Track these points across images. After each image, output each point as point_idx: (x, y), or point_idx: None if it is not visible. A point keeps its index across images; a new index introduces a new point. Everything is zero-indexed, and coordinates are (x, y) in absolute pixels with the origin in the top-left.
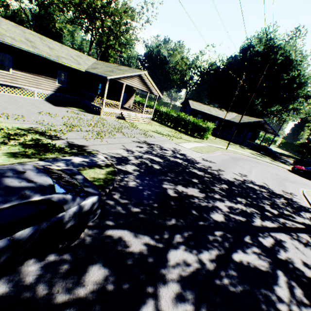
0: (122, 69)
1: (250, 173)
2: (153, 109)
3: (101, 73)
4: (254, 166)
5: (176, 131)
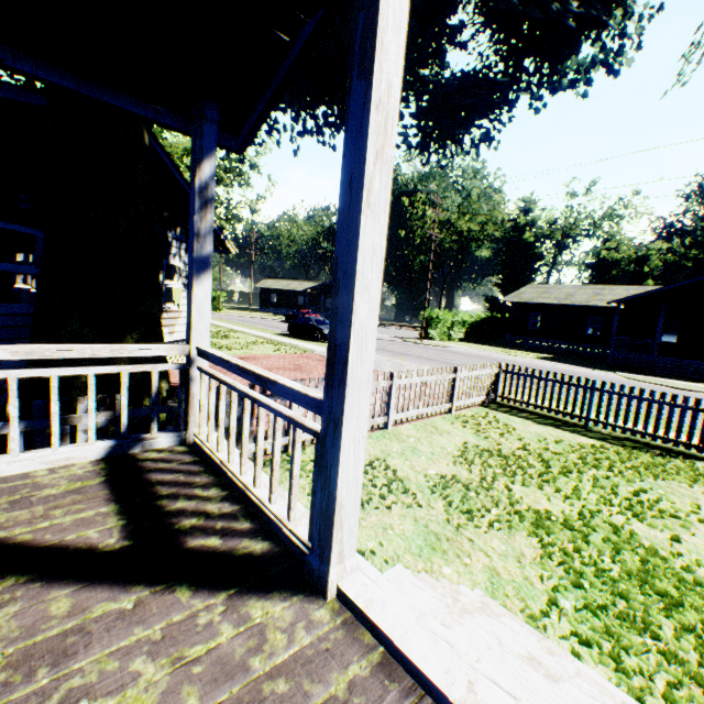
0: None
1: None
2: None
3: None
4: None
5: None
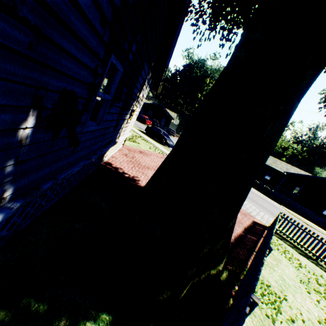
0: None
1: None
2: None
3: None
4: None
5: None
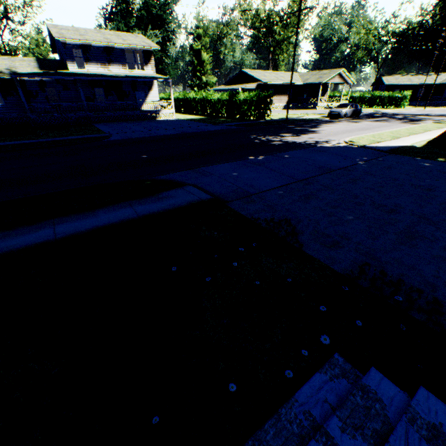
0: (325, 74)
1: (435, 113)
2: (348, 97)
3: (315, 82)
4: None
5: (371, 109)
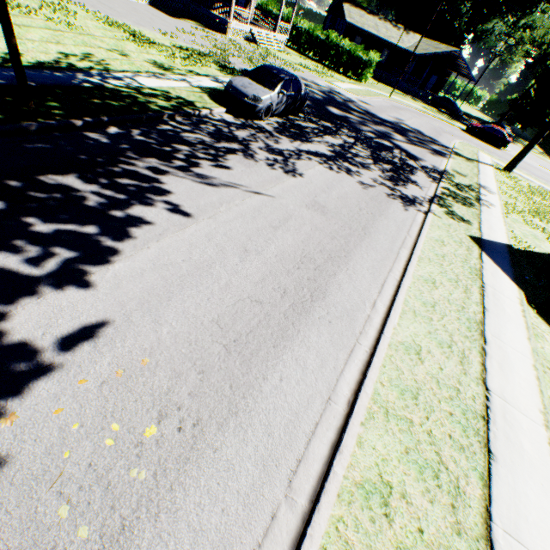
0: None
1: (407, 121)
2: (291, 25)
3: None
4: (417, 118)
5: (323, 68)
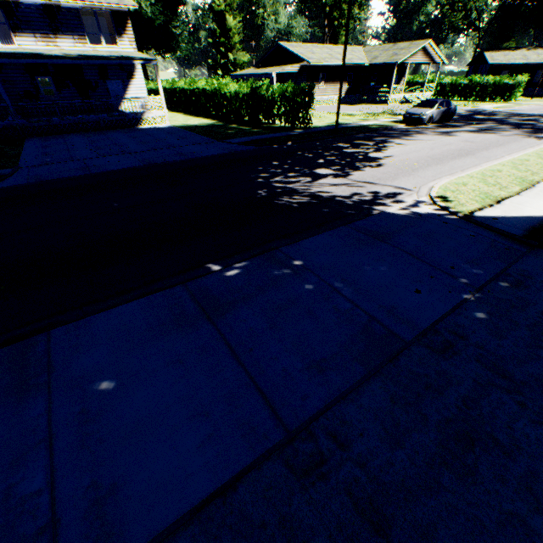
0: (403, 48)
1: None
2: (435, 83)
3: (388, 61)
4: None
5: (468, 102)
